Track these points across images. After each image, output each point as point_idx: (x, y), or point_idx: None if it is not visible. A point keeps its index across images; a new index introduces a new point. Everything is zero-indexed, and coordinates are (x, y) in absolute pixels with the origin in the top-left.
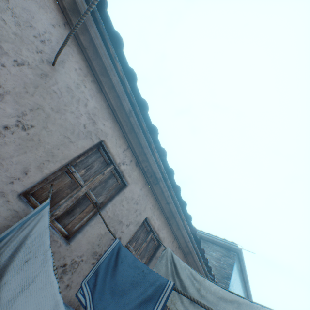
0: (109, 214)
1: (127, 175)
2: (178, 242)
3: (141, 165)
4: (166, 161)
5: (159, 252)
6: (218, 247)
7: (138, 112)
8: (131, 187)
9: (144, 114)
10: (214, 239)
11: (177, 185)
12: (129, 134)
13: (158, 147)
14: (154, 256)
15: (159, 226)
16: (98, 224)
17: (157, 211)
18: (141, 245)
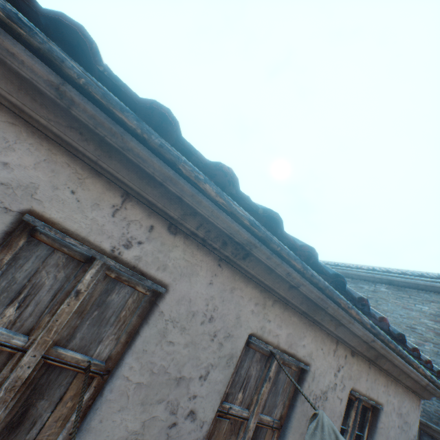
0: (136, 381)
1: (153, 267)
2: (346, 346)
3: (184, 228)
4: (241, 198)
5: (307, 387)
6: (432, 294)
7: (79, 79)
8: (179, 289)
9: (98, 74)
10: (419, 282)
11: (300, 246)
12: (103, 162)
13: (200, 164)
14: (298, 398)
15: (289, 338)
16: (112, 416)
17: (273, 310)
18: (258, 391)
